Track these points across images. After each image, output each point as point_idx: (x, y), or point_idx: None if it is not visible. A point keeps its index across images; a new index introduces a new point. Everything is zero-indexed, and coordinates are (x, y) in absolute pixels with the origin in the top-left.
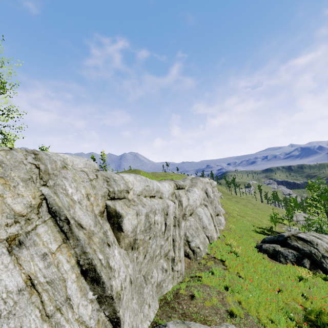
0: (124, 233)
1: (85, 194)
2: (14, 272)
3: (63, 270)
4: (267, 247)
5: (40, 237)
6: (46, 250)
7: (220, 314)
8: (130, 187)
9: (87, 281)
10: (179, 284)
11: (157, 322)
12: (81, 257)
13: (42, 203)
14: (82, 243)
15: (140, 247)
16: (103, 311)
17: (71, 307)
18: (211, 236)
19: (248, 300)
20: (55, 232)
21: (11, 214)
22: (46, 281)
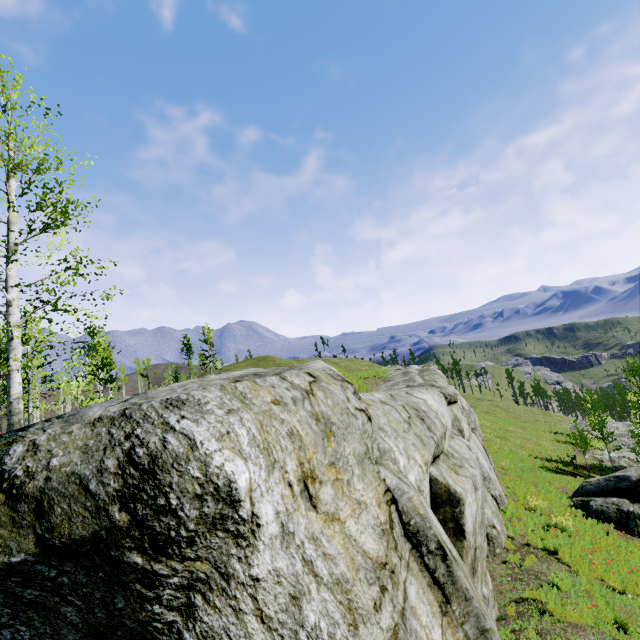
0: (466, 542)
1: (424, 464)
2: None
3: None
4: (603, 505)
5: (416, 616)
6: None
7: None
8: (444, 423)
9: None
10: (499, 624)
11: None
12: None
13: (391, 515)
14: (475, 606)
15: (478, 564)
16: None
17: None
18: (501, 495)
19: None
20: (425, 589)
21: (370, 570)
22: None
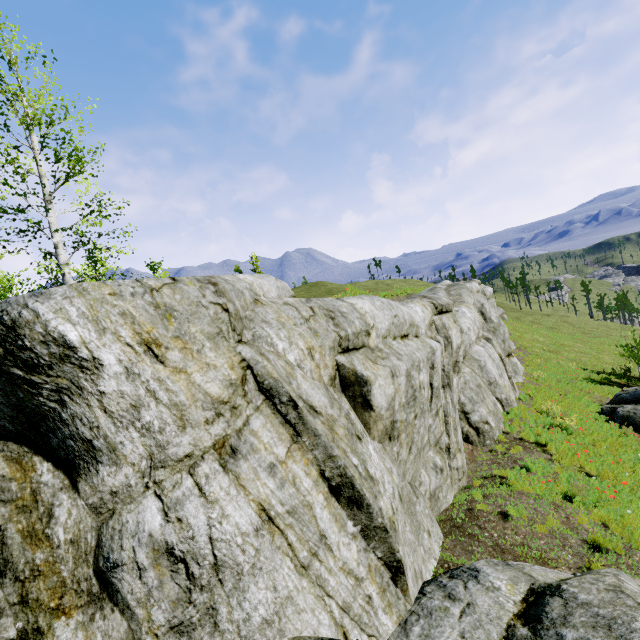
0: (375, 414)
1: (306, 349)
2: (240, 500)
3: (304, 489)
4: (630, 411)
5: (257, 436)
6: (271, 458)
7: (572, 548)
8: (371, 323)
9: (342, 504)
10: (463, 491)
11: (448, 560)
12: (325, 464)
13: (246, 376)
14: (324, 440)
15: (402, 434)
16: (373, 551)
17: (329, 549)
18: (507, 399)
19: (622, 519)
20: (277, 425)
21: (208, 403)
22: (286, 510)
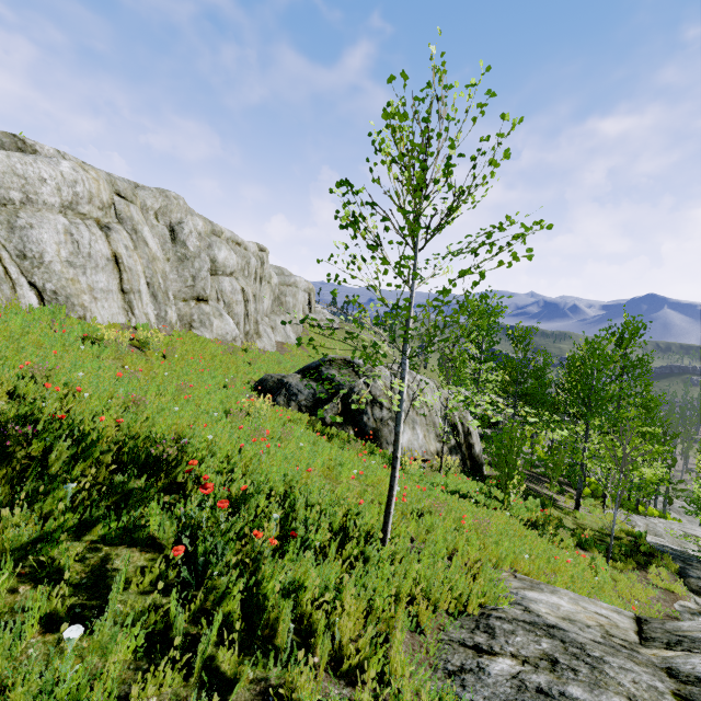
0: None
1: None
2: None
3: None
4: (271, 375)
5: None
6: None
7: None
8: None
9: None
10: None
11: None
12: None
13: None
14: None
15: None
16: None
17: None
18: (61, 294)
19: None
20: None
21: None
22: None
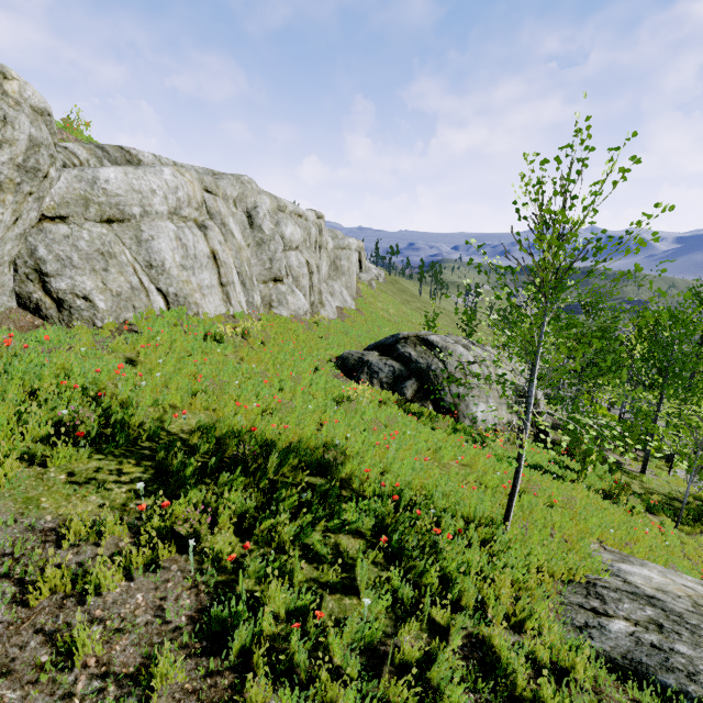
0: None
1: None
2: None
3: None
4: (351, 353)
5: None
6: None
7: None
8: None
9: None
10: None
11: None
12: None
13: None
14: None
15: None
16: None
17: None
18: (180, 295)
19: None
20: None
21: None
22: None
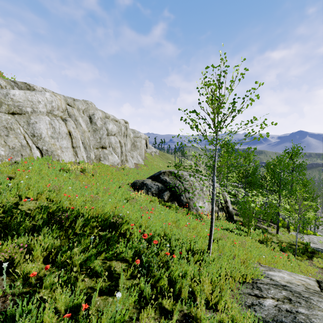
0: None
1: None
2: None
3: None
4: (138, 180)
5: None
6: None
7: None
8: None
9: None
10: None
11: None
12: None
13: None
14: None
15: None
16: None
17: None
18: (49, 151)
19: None
20: None
21: None
22: None
